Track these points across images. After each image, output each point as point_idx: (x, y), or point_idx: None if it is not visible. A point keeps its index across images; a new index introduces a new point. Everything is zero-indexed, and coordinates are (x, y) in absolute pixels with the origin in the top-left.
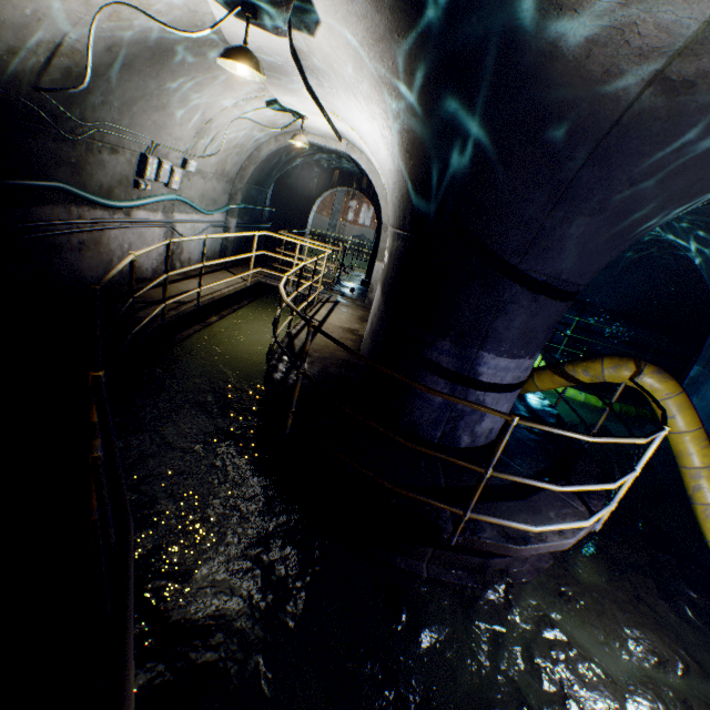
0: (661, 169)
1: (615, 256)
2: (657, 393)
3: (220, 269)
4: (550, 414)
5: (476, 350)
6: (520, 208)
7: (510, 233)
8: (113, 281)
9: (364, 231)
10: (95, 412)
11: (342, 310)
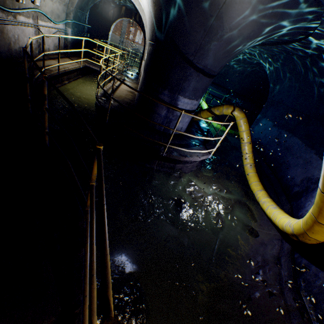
0: (239, 25)
1: (243, 69)
2: (238, 118)
3: (65, 57)
4: (206, 128)
5: (177, 95)
6: (194, 35)
7: (190, 46)
8: (13, 55)
9: (138, 46)
10: (45, 90)
11: (127, 83)
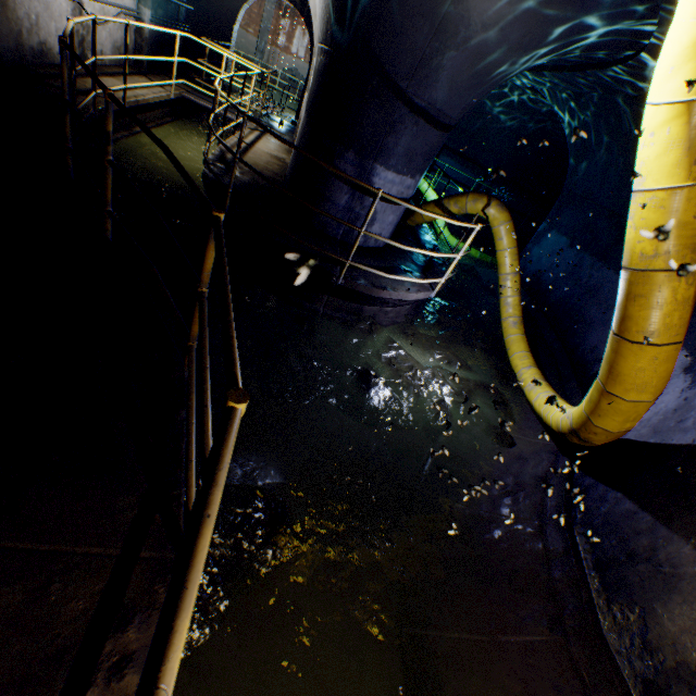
0: (501, 17)
1: (519, 125)
2: (496, 221)
3: (137, 73)
4: (431, 244)
5: (372, 162)
6: (410, 34)
7: (402, 58)
8: (26, 60)
9: (297, 64)
10: (110, 124)
11: (270, 140)
